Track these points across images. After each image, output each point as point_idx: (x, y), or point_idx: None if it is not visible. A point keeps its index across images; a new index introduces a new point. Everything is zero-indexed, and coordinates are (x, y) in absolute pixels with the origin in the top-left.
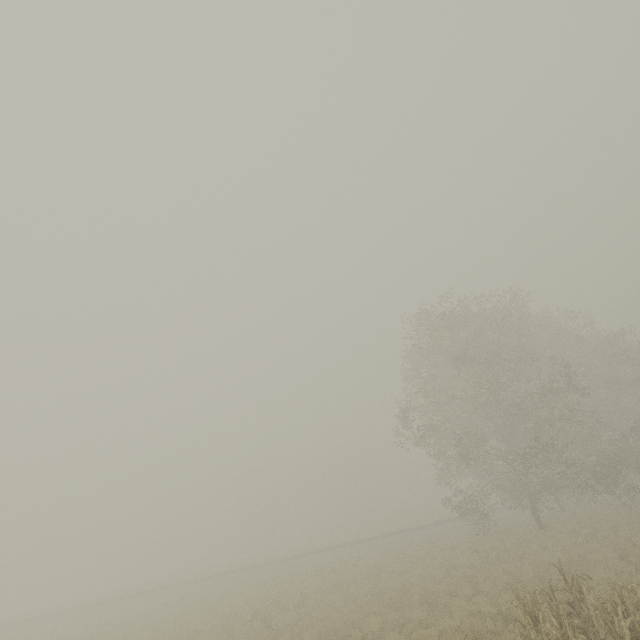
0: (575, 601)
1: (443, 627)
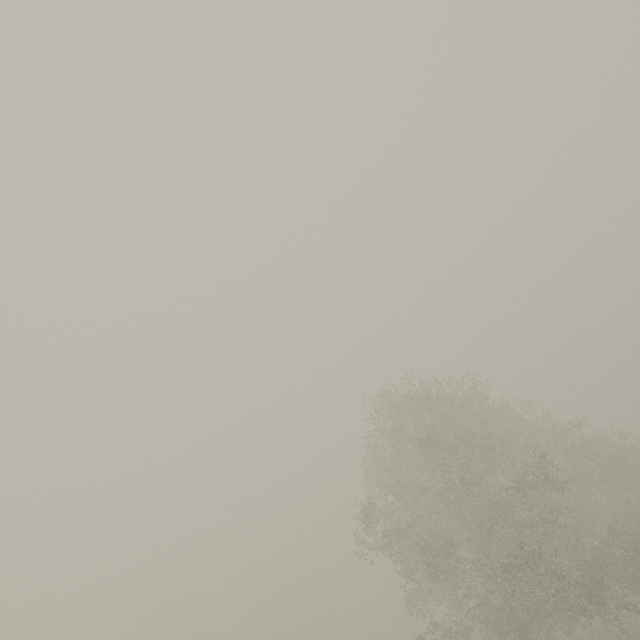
0: None
1: None
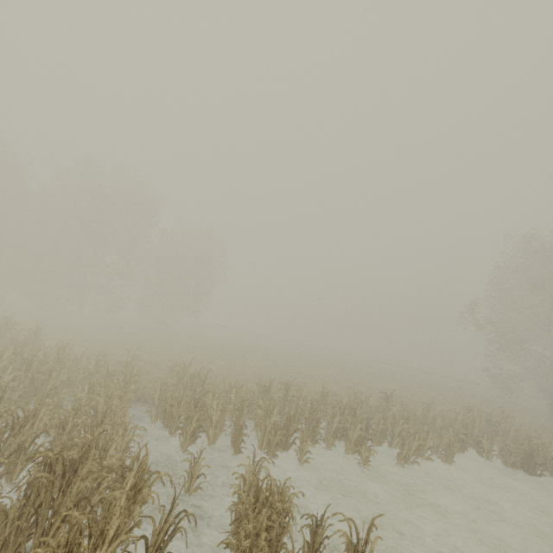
0: (500, 423)
1: (431, 406)
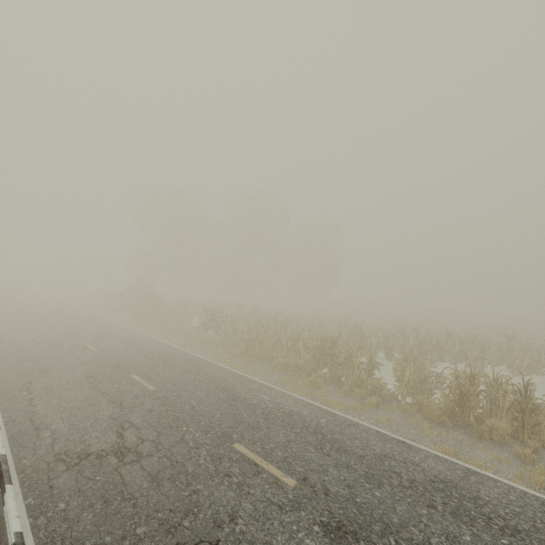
0: None
1: None
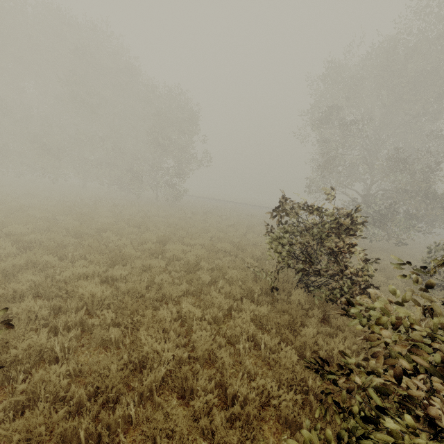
0: None
1: None
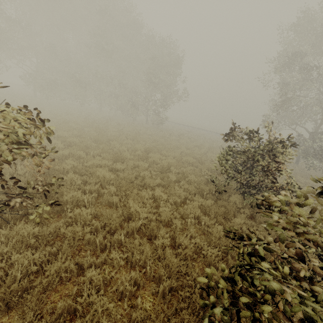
0: None
1: None
